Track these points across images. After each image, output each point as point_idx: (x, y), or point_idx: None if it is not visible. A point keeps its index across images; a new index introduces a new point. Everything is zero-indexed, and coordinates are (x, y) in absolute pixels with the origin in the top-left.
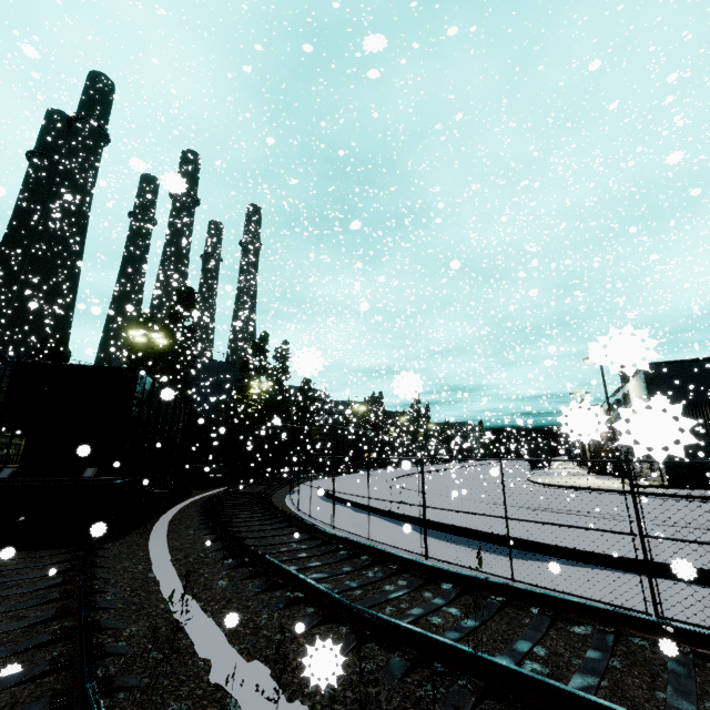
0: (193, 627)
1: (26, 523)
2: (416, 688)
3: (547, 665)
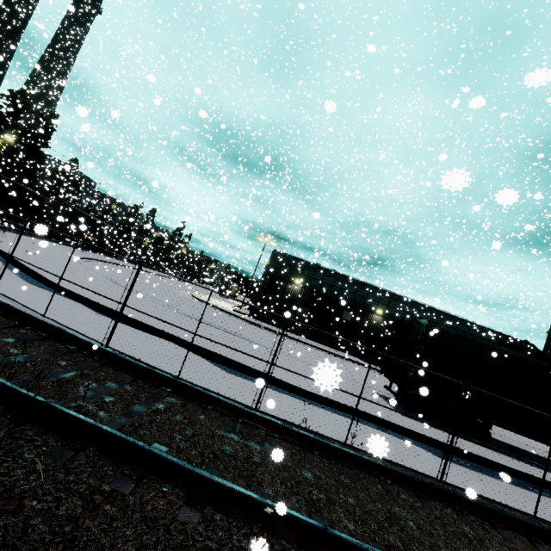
0: None
1: None
2: None
3: None
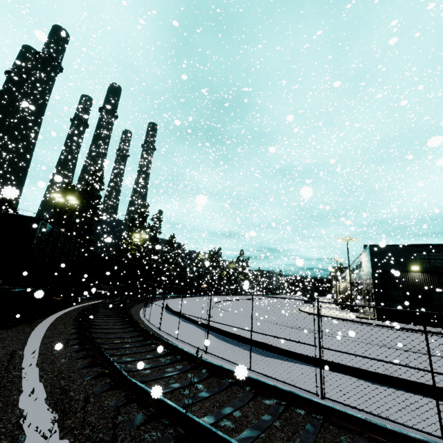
0: (27, 387)
1: None
2: (144, 433)
3: (235, 422)
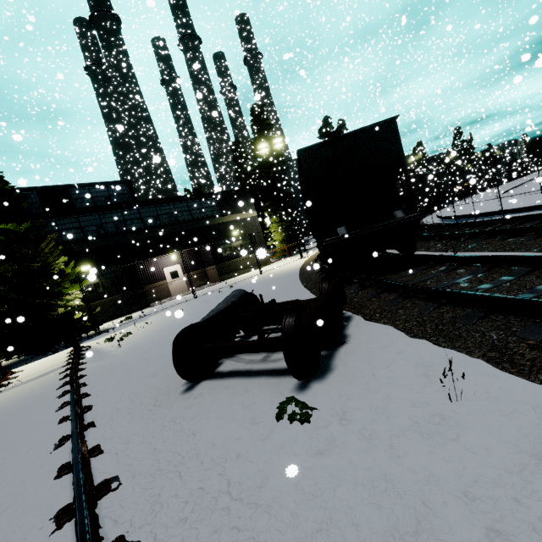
0: None
1: (330, 270)
2: None
3: None
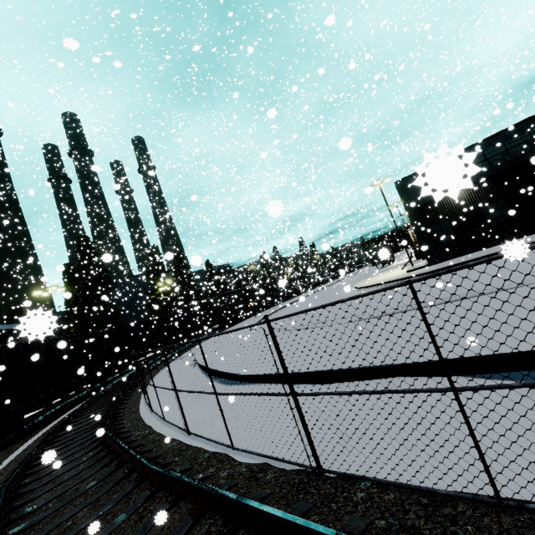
0: None
1: None
2: None
3: (59, 500)
